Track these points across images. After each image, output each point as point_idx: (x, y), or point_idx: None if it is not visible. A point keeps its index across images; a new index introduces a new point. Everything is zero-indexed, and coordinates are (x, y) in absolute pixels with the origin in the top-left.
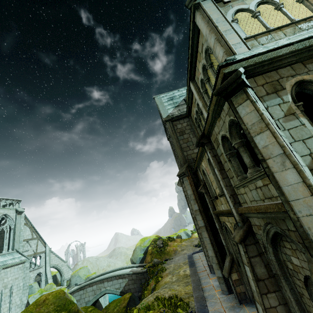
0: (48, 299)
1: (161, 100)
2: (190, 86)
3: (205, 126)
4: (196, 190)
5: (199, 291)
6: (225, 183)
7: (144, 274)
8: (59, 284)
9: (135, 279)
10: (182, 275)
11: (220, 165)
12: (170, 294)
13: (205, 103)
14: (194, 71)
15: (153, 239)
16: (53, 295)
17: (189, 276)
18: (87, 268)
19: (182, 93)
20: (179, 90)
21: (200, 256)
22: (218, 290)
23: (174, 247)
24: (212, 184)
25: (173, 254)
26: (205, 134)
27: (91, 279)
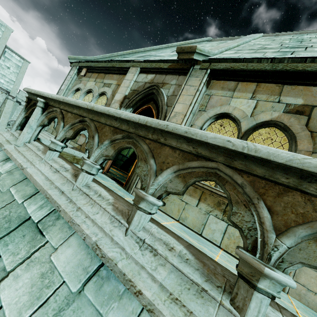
0: None
1: None
2: None
3: None
4: None
5: None
6: None
7: None
8: None
9: None
10: None
11: None
12: None
13: None
14: None
15: None
16: None
17: None
18: None
19: None
20: None
21: None
22: None
23: None
24: None
25: None
26: None
27: None
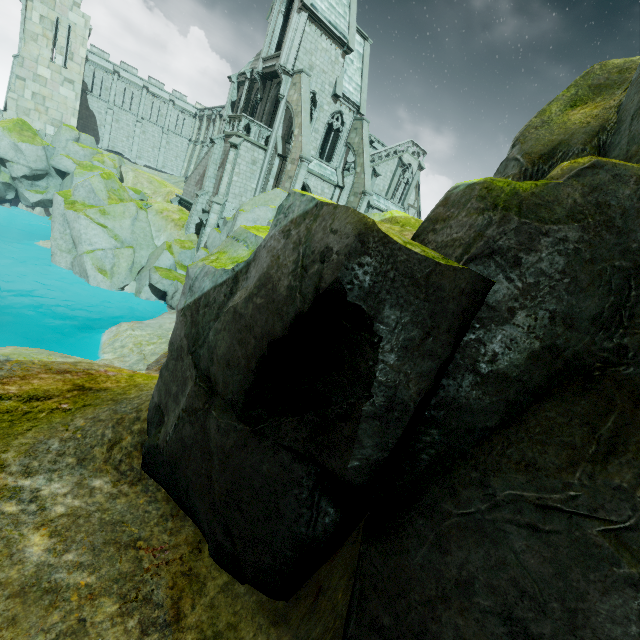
0: None
1: None
2: None
3: None
4: None
5: None
6: None
7: None
8: None
9: None
10: None
11: None
12: None
13: None
14: None
15: None
16: None
17: None
18: None
19: None
20: None
21: None
22: None
23: None
24: None
25: None
26: None
27: None
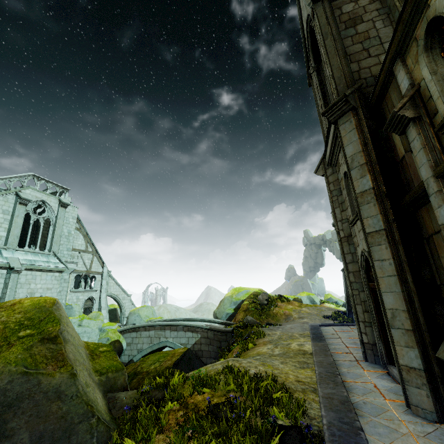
0: (22, 303)
1: None
2: None
3: None
4: (374, 144)
5: (335, 386)
6: None
7: (227, 335)
8: (118, 321)
9: (211, 338)
10: (295, 350)
11: None
12: (262, 371)
13: None
14: None
15: (253, 292)
16: (34, 300)
17: (310, 354)
18: (152, 308)
19: None
20: None
21: (336, 331)
22: (395, 401)
23: (286, 310)
24: None
25: (283, 319)
26: None
27: (152, 322)
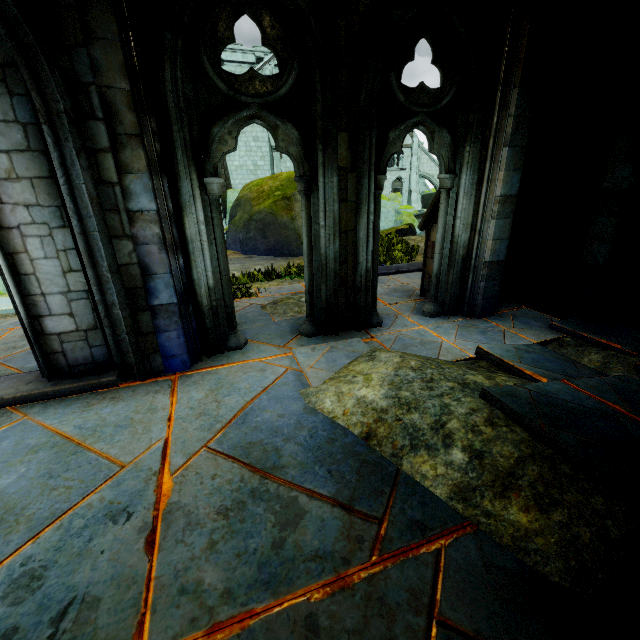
0: (282, 175)
1: None
2: None
3: None
4: None
5: None
6: None
7: None
8: None
9: None
10: None
11: None
12: None
13: None
14: None
15: None
16: (288, 173)
17: None
18: None
19: None
20: None
21: None
22: None
23: None
24: None
25: None
26: None
27: None
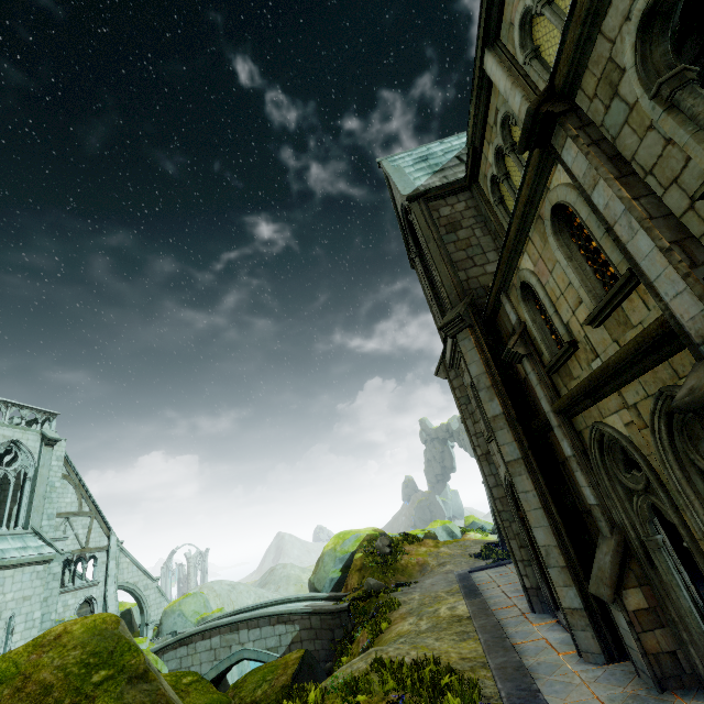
0: (70, 632)
1: (398, 164)
2: (486, 66)
3: (562, 41)
4: (496, 363)
5: (505, 653)
6: (643, 211)
7: (342, 616)
8: (136, 634)
9: (318, 626)
10: (447, 617)
11: (620, 163)
12: (418, 657)
13: (531, 89)
14: (501, 6)
15: (366, 536)
16: (86, 624)
17: (467, 618)
18: (204, 596)
19: (452, 146)
20: (443, 142)
21: (491, 576)
22: (568, 653)
23: (419, 556)
24: (559, 307)
25: (417, 572)
26: (558, 89)
27: (209, 621)
